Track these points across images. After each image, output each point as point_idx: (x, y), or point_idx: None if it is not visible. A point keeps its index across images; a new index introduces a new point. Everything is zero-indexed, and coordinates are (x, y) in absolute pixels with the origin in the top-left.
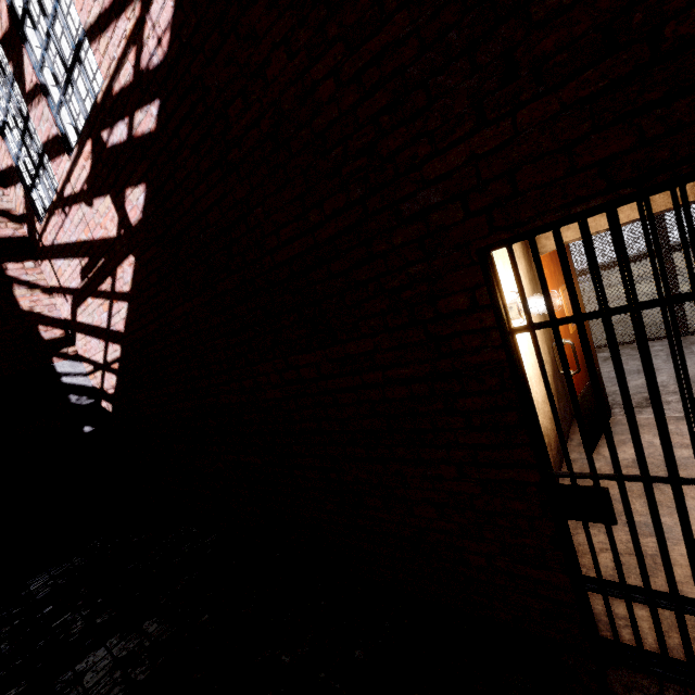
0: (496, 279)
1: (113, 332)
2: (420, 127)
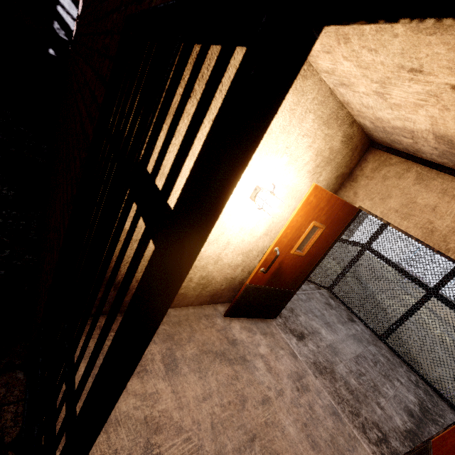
0: None
1: None
2: None
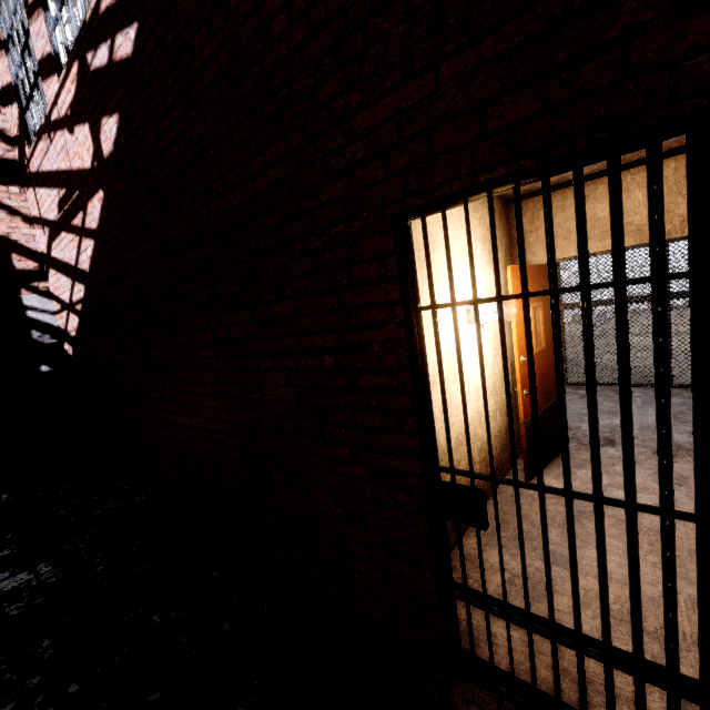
0: (409, 251)
1: (80, 271)
2: (356, 74)
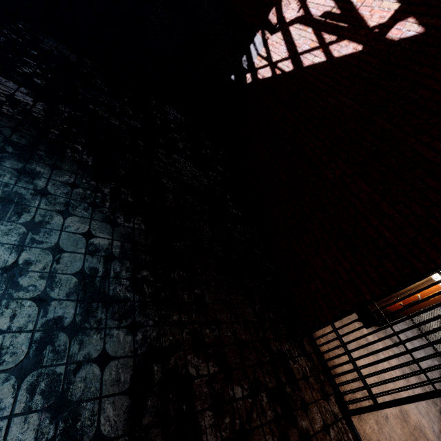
0: None
1: (299, 59)
2: None
